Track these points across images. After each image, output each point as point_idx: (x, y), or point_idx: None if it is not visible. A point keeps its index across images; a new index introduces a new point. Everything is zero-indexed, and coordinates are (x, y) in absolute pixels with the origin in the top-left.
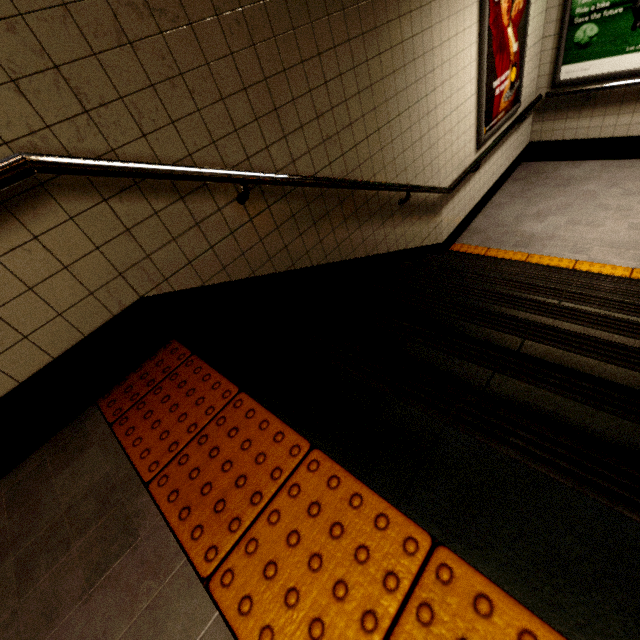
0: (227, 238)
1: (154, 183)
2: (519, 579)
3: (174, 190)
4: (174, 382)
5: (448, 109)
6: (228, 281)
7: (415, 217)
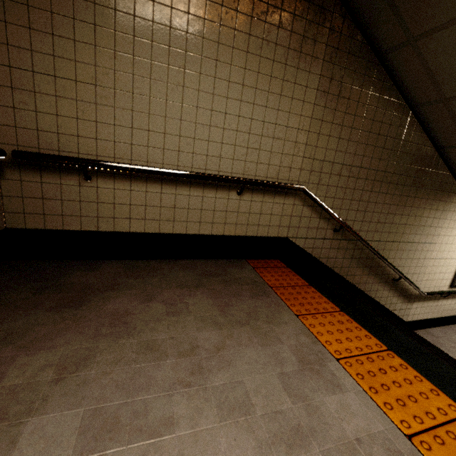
0: (321, 239)
1: (317, 209)
2: (420, 370)
3: (320, 214)
4: (279, 270)
5: (440, 256)
6: (310, 254)
7: (397, 293)
